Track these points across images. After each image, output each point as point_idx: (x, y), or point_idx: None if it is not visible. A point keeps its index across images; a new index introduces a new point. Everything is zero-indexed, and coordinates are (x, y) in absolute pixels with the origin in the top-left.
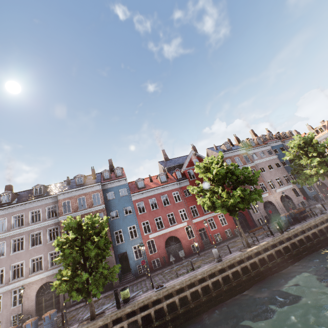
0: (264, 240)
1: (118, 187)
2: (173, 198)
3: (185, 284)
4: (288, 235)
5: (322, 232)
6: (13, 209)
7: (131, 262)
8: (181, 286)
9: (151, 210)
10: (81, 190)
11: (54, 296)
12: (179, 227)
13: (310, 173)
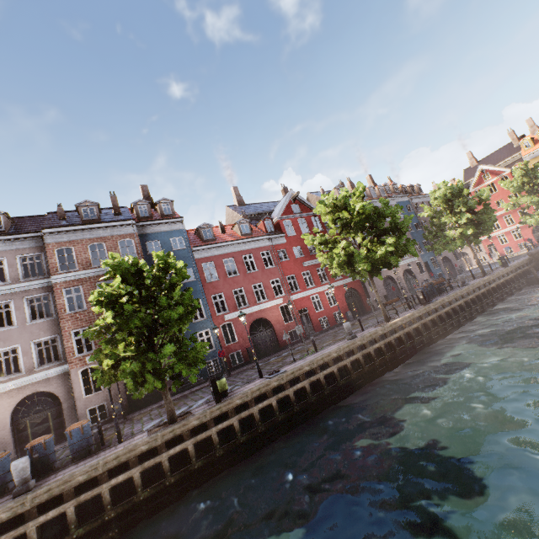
0: (404, 314)
1: (167, 234)
2: (262, 260)
3: (317, 364)
4: (434, 306)
5: (466, 306)
6: None
7: None
8: (311, 367)
9: (227, 277)
10: (95, 230)
11: (50, 417)
12: (271, 305)
13: (453, 236)
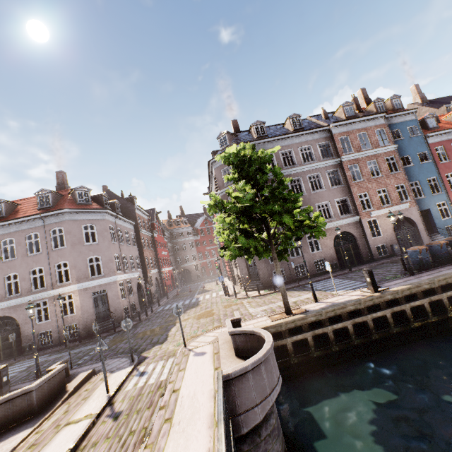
0: None
1: (404, 124)
2: None
3: None
4: None
5: None
6: (278, 143)
7: (437, 222)
8: None
9: None
10: (359, 123)
11: (351, 248)
12: None
13: None
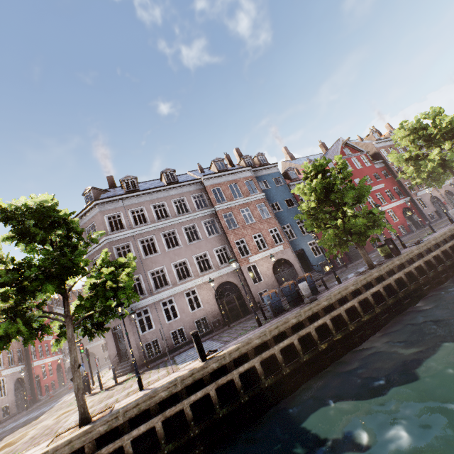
0: None
1: (270, 176)
2: None
3: (453, 231)
4: None
5: None
6: (149, 196)
7: (312, 260)
8: (451, 233)
9: None
10: (229, 175)
11: (235, 299)
12: None
13: None
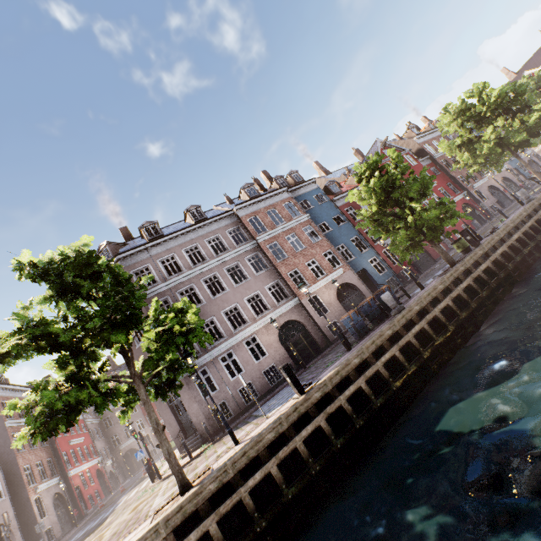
0: None
1: (309, 194)
2: None
3: (529, 211)
4: None
5: None
6: (177, 240)
7: (377, 279)
8: (526, 213)
9: None
10: (264, 201)
11: (302, 338)
12: None
13: None
